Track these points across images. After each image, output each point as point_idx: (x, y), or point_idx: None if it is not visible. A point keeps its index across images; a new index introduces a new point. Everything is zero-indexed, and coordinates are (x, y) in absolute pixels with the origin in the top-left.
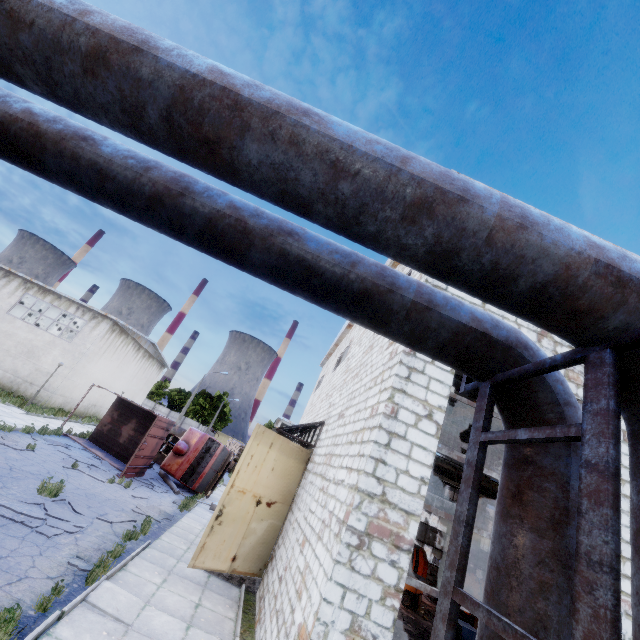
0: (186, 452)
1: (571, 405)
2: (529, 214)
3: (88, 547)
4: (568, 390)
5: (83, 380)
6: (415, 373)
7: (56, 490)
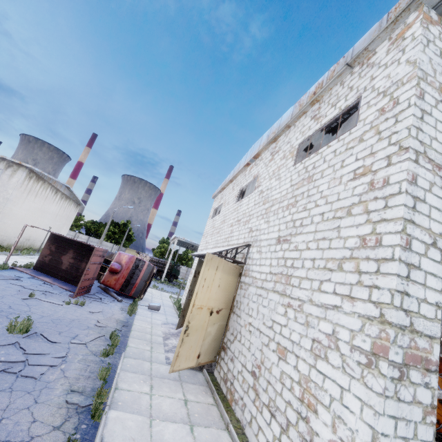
0: (120, 270)
1: None
2: None
3: (76, 376)
4: None
5: (13, 221)
6: (419, 202)
7: (25, 327)
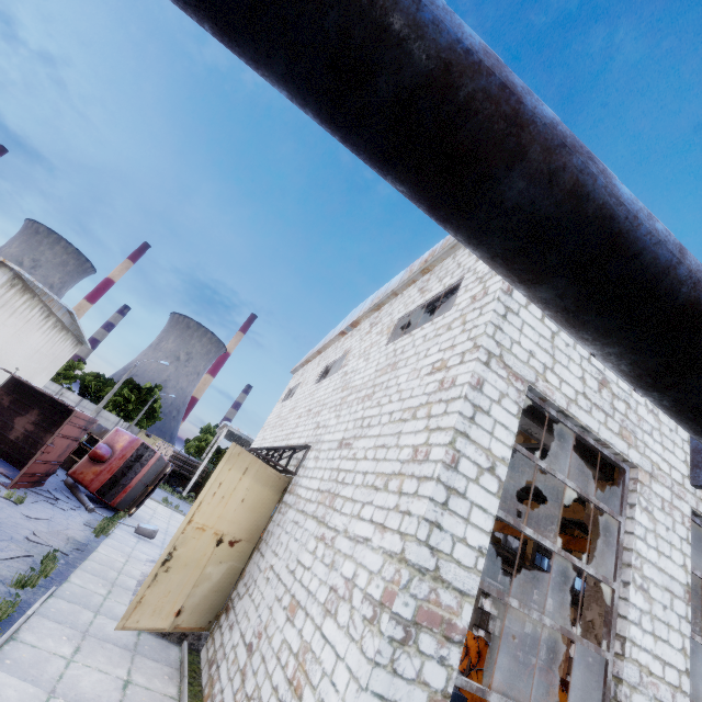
0: (108, 459)
1: None
2: None
3: None
4: None
5: None
6: (480, 413)
7: None
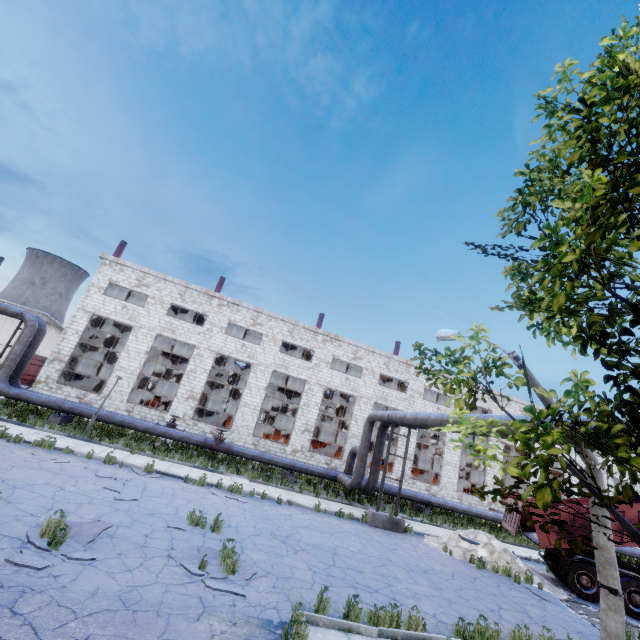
0: None
1: (39, 326)
2: (8, 308)
3: None
4: (40, 324)
5: None
6: (75, 322)
7: None
